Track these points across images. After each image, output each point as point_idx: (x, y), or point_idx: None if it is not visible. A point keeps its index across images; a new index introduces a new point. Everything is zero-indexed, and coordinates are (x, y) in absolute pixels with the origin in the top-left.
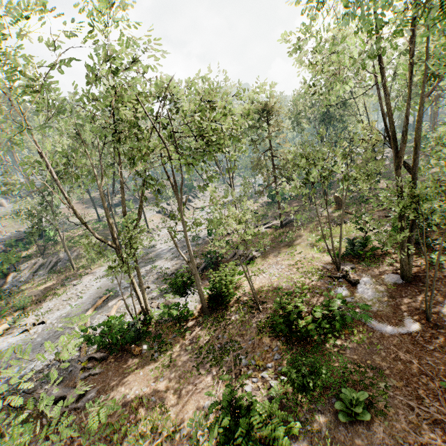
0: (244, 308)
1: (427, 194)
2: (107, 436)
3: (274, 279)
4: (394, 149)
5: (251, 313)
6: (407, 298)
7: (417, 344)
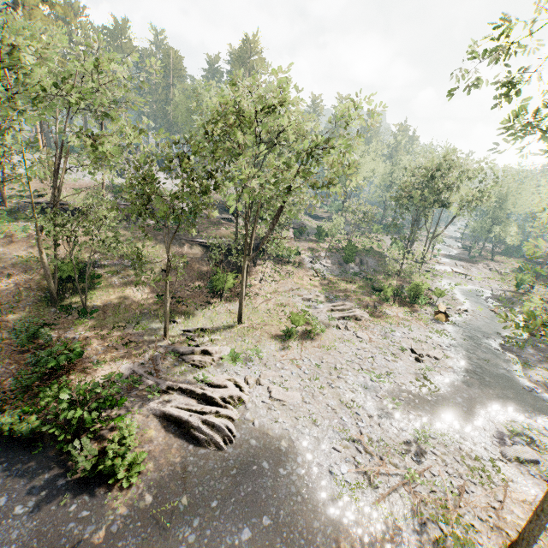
0: None
1: None
2: None
3: None
4: None
5: None
6: None
7: None
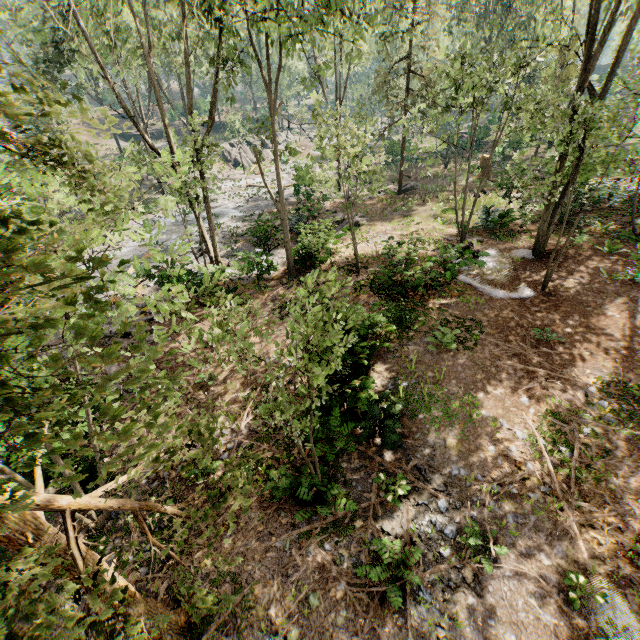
0: (339, 271)
1: (599, 116)
2: (186, 363)
3: (381, 247)
4: (586, 58)
5: (347, 276)
6: (530, 271)
7: (523, 307)
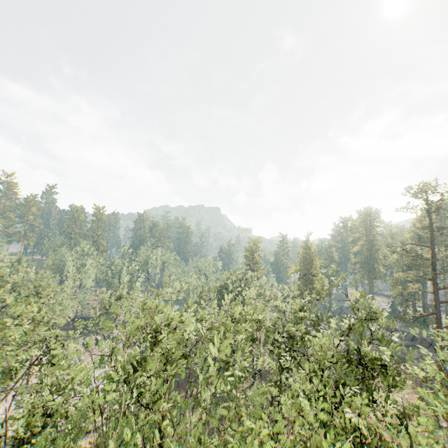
0: None
1: None
2: None
3: None
4: None
5: None
6: None
7: None
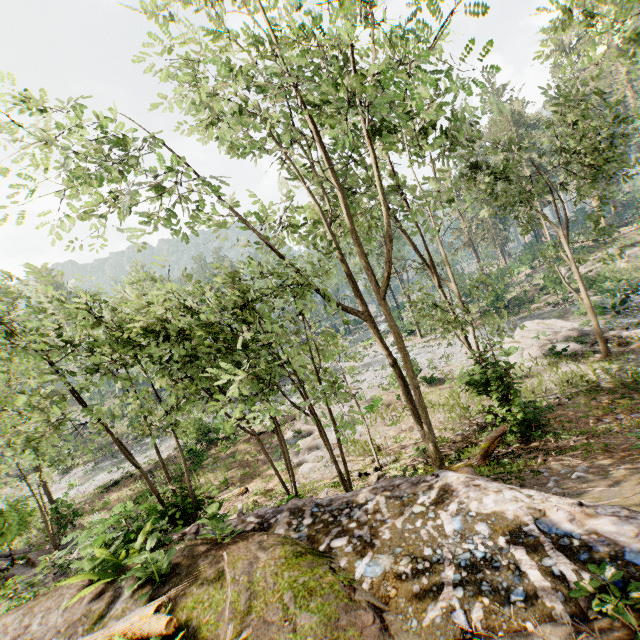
0: None
1: None
2: None
3: None
4: None
5: None
6: None
7: None
